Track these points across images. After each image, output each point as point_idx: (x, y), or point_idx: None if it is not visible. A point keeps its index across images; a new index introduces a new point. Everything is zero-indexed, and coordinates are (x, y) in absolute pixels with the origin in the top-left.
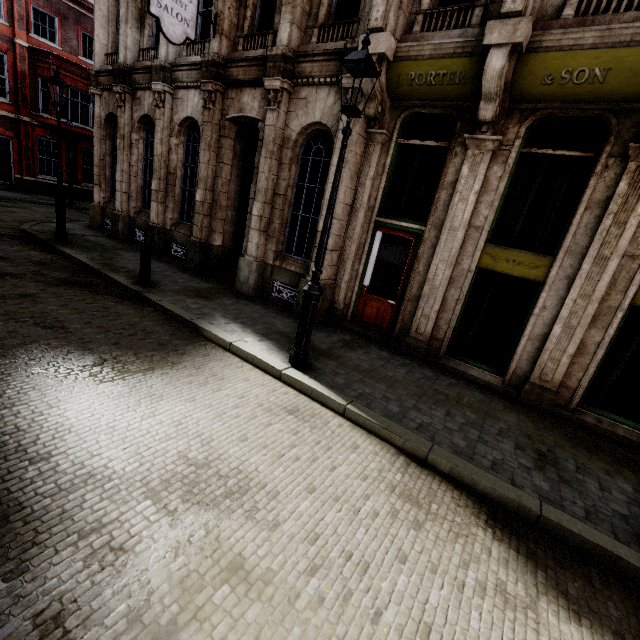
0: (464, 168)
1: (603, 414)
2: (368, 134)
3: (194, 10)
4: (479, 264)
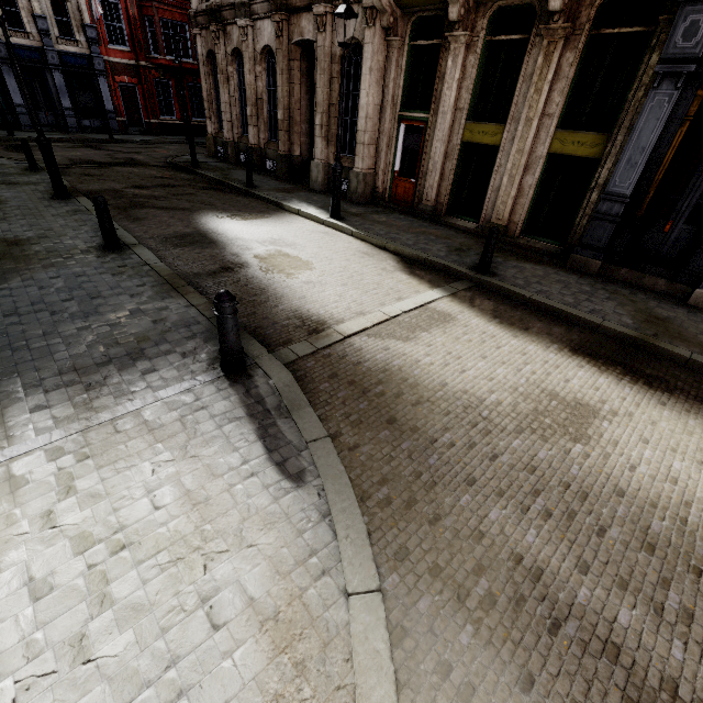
0: (449, 61)
1: (534, 238)
2: (388, 42)
3: None
4: (463, 139)
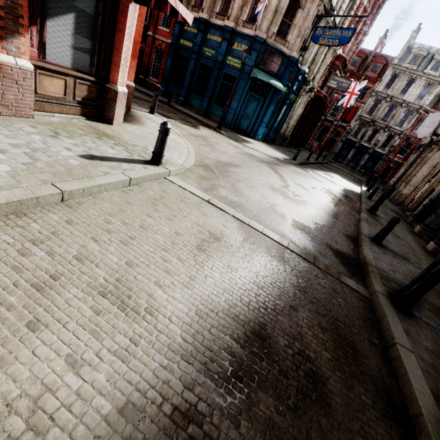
0: None
1: None
2: None
3: (432, 131)
4: (433, 187)
